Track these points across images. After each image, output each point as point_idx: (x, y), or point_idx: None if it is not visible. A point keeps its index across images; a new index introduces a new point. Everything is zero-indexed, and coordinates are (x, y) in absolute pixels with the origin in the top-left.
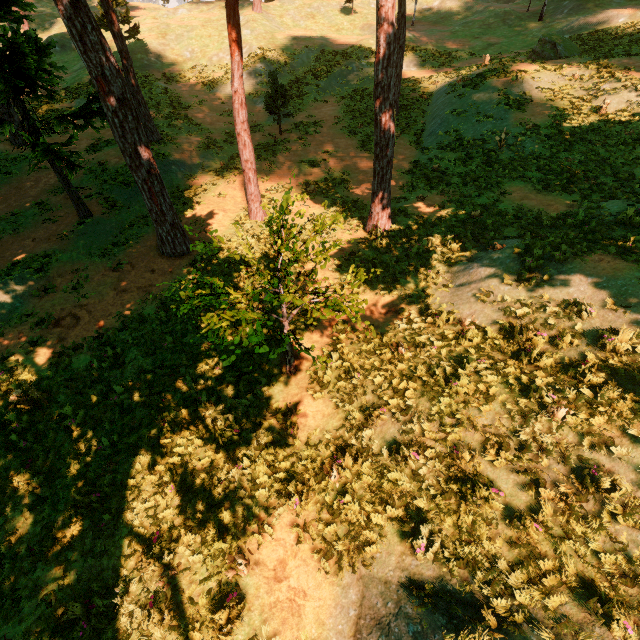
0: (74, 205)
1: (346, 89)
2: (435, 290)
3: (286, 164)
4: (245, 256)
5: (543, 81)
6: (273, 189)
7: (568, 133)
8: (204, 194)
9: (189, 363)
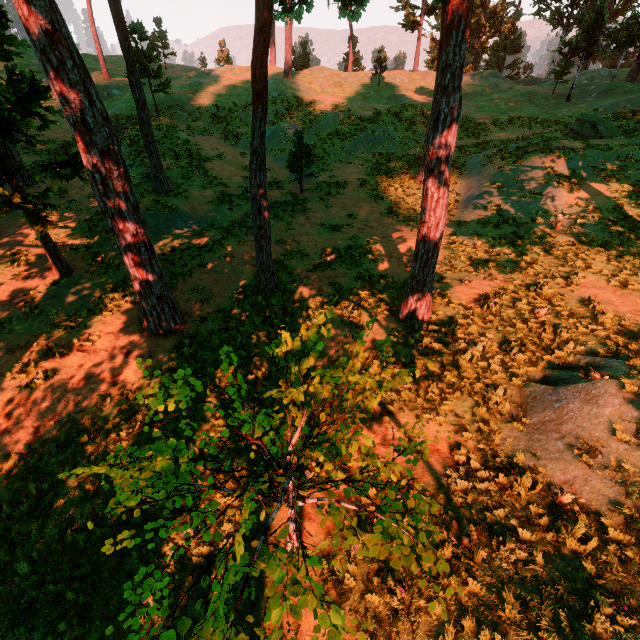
0: (50, 261)
1: (371, 152)
2: (502, 424)
3: (305, 226)
4: (246, 341)
5: (593, 160)
6: (288, 254)
7: (637, 219)
8: (209, 255)
9: (143, 517)
